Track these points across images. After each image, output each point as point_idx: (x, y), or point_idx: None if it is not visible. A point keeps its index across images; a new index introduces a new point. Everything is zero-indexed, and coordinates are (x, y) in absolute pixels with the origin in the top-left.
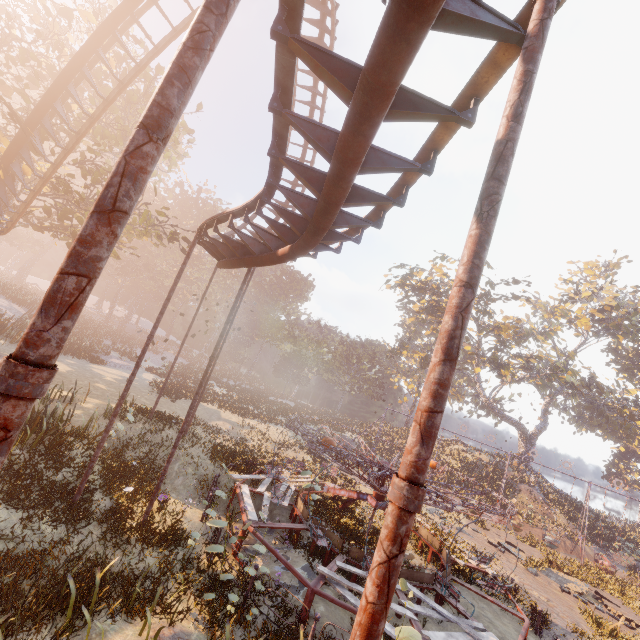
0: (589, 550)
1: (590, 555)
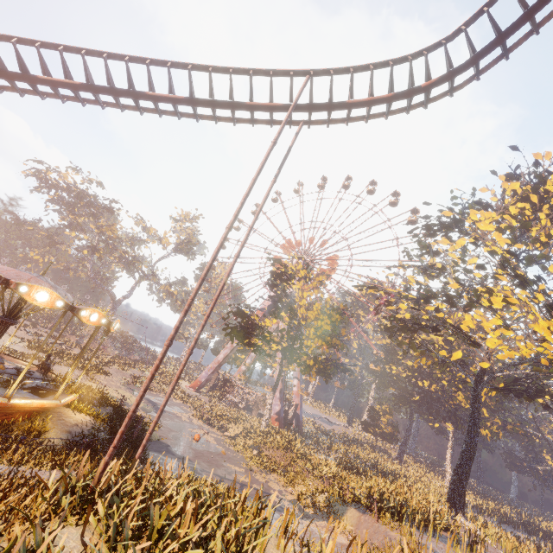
0: (110, 350)
1: (108, 352)
